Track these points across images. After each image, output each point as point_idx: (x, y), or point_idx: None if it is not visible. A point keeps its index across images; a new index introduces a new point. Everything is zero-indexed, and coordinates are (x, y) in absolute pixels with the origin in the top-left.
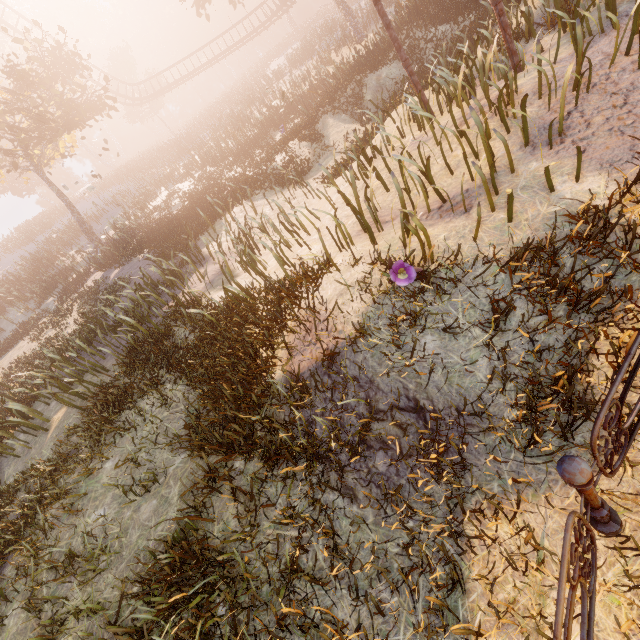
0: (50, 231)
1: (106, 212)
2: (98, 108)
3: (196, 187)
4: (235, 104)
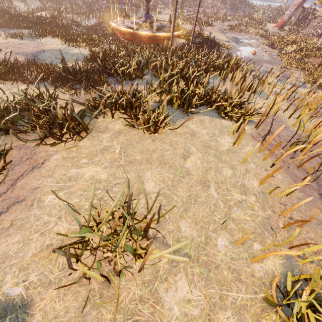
0: None
1: None
2: None
3: None
4: None
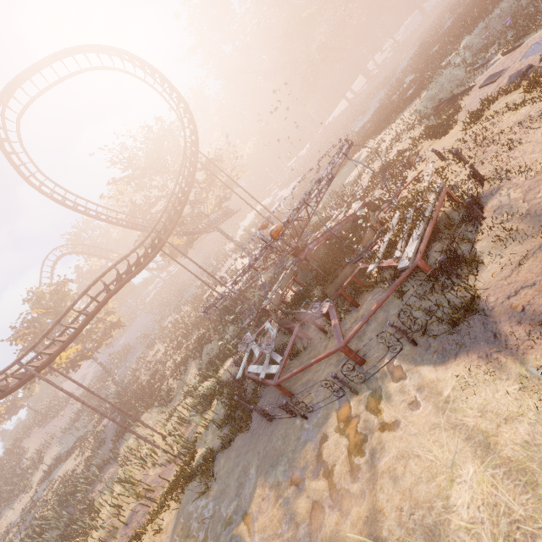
0: (121, 340)
1: (138, 344)
2: (118, 326)
3: (159, 360)
4: (215, 260)
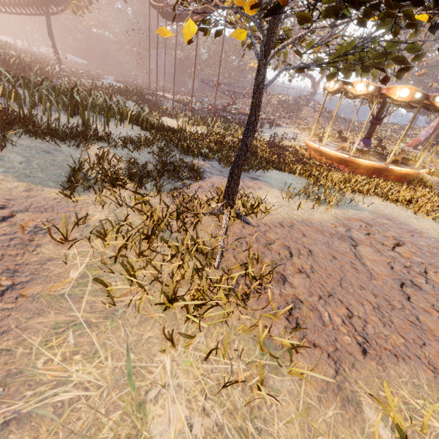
0: None
1: None
2: None
3: None
4: None
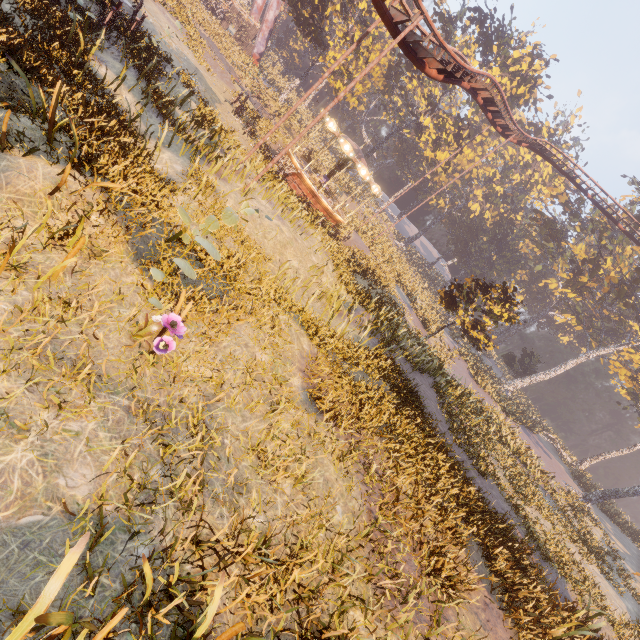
0: None
1: None
2: None
3: None
4: None
